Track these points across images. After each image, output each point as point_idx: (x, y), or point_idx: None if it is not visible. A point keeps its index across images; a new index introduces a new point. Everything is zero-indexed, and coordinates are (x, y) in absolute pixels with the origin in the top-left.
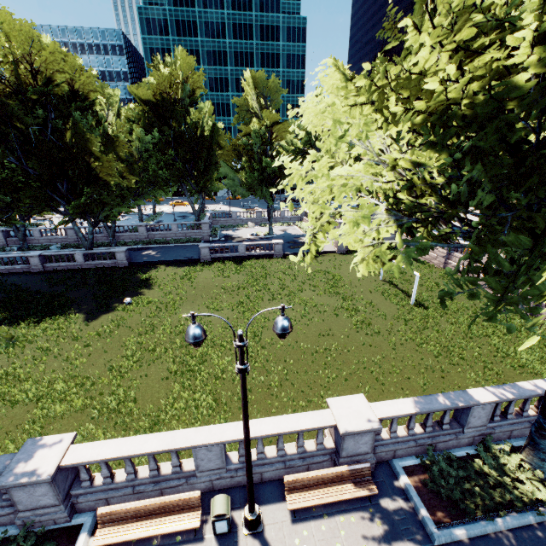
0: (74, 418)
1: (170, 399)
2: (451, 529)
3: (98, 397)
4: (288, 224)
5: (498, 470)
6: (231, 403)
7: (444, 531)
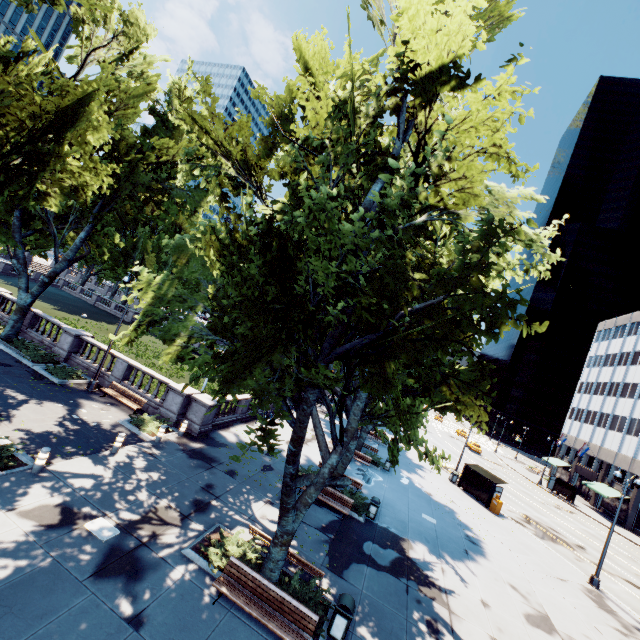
0: None
1: None
2: None
3: None
4: None
5: None
6: None
7: None
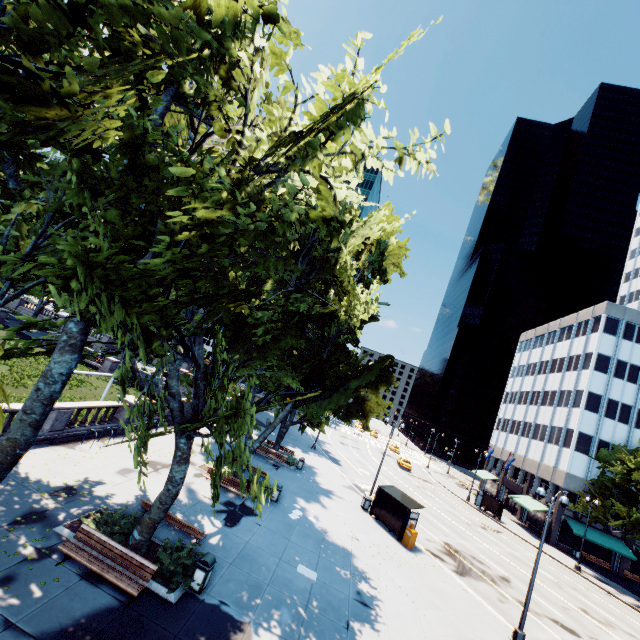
0: None
1: None
2: None
3: None
4: None
5: None
6: None
7: None
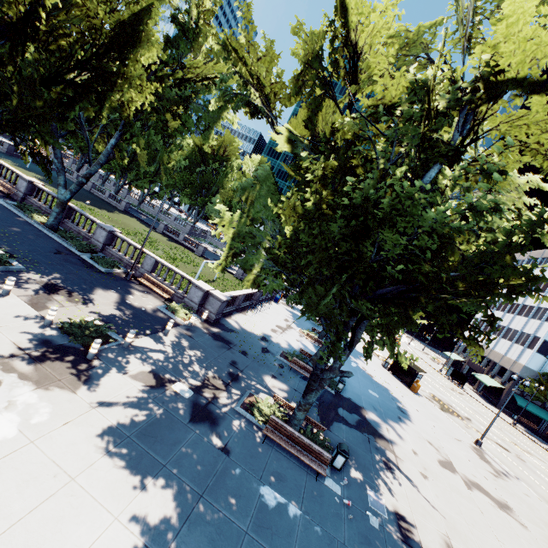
0: None
1: None
2: (4, 202)
3: None
4: None
5: (41, 216)
6: None
7: (2, 200)
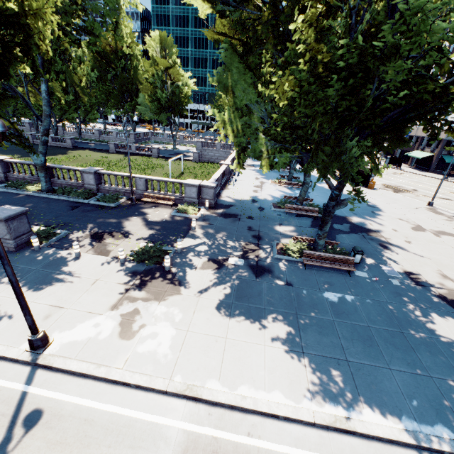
0: None
1: None
2: None
3: None
4: None
5: (33, 185)
6: None
7: None
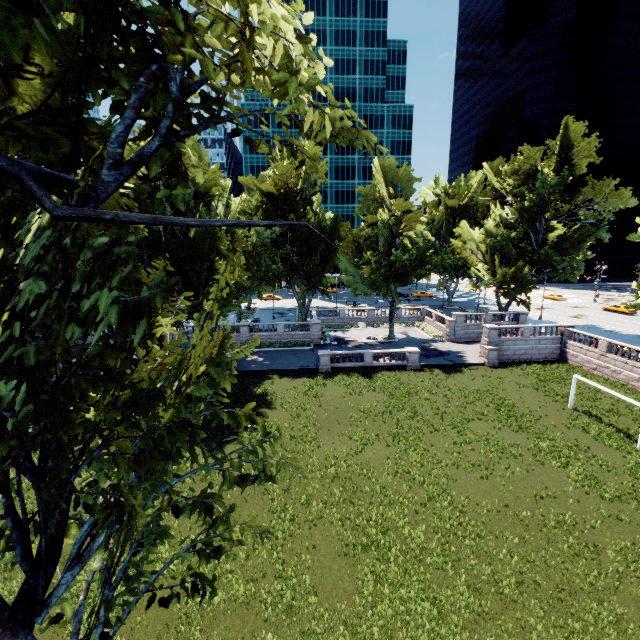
0: (239, 616)
1: (364, 595)
2: None
3: (260, 579)
4: (407, 325)
5: None
6: (457, 610)
7: None
